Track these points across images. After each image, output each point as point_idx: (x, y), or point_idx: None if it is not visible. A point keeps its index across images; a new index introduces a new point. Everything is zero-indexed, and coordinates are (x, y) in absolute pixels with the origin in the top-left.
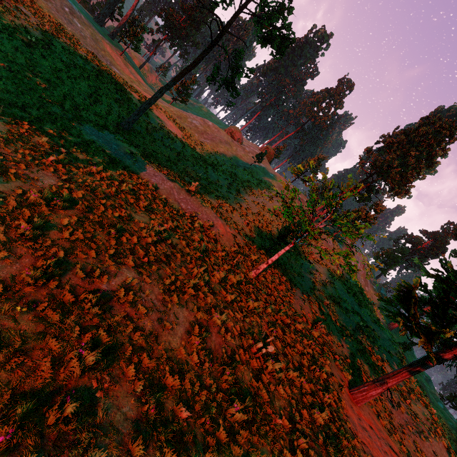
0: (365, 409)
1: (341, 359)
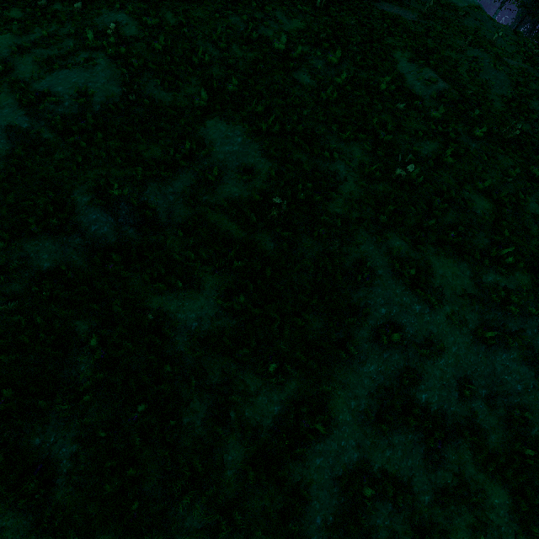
0: (383, 4)
1: None
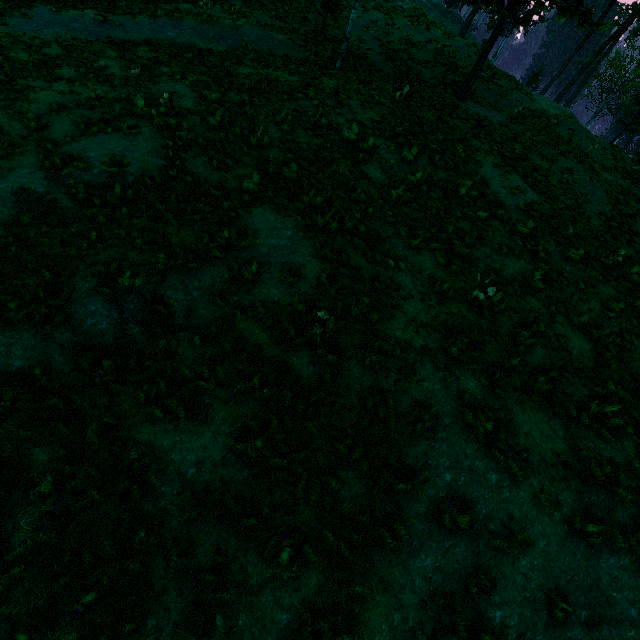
0: (468, 103)
1: (439, 85)
